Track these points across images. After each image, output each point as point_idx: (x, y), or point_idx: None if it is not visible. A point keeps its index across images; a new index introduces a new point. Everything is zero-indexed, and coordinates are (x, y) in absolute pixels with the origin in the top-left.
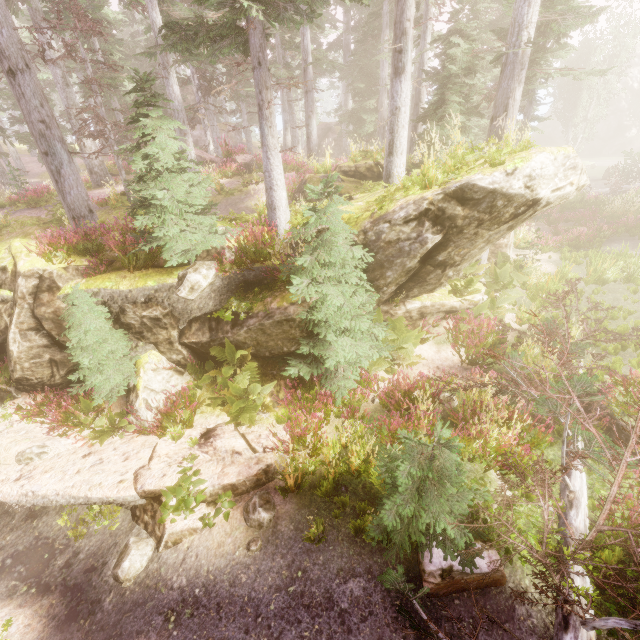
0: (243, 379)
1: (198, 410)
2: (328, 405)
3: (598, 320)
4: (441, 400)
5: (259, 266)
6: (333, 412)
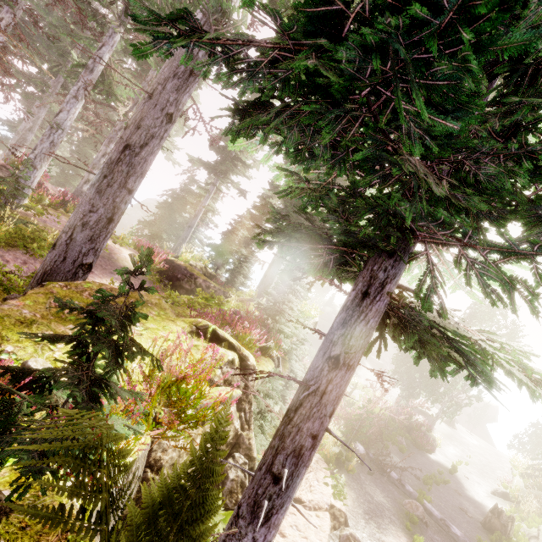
0: None
1: None
2: None
3: None
4: None
5: None
6: None
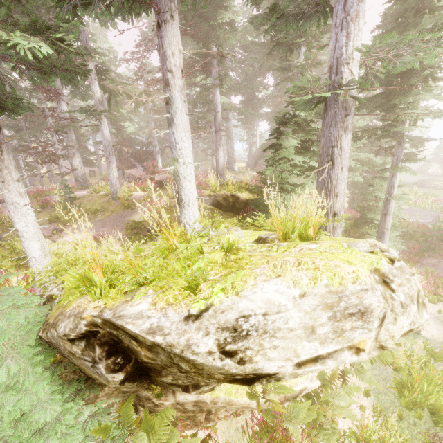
0: None
1: None
2: None
3: None
4: None
5: None
6: None
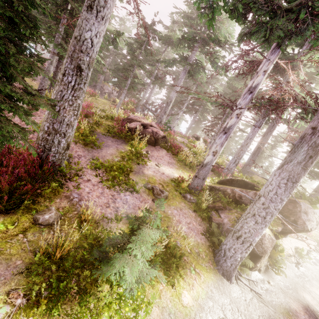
0: None
1: None
2: None
3: None
4: None
5: None
6: None
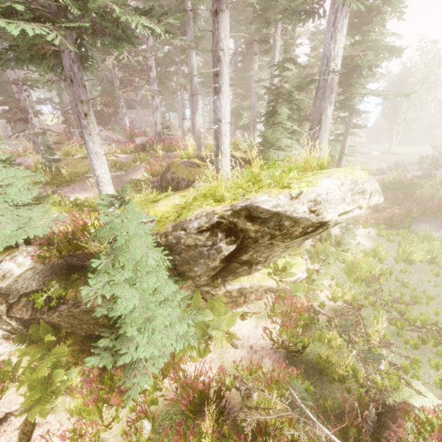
0: (44, 366)
1: (13, 384)
2: (119, 404)
3: (400, 311)
4: (229, 411)
5: (82, 252)
6: (128, 406)
